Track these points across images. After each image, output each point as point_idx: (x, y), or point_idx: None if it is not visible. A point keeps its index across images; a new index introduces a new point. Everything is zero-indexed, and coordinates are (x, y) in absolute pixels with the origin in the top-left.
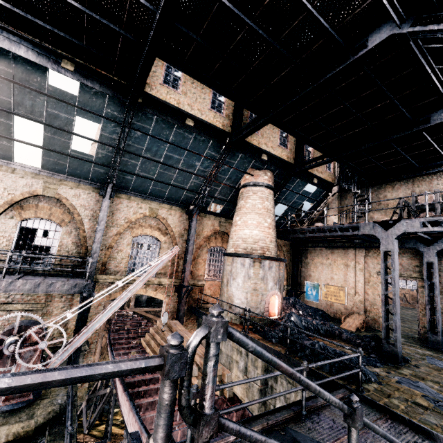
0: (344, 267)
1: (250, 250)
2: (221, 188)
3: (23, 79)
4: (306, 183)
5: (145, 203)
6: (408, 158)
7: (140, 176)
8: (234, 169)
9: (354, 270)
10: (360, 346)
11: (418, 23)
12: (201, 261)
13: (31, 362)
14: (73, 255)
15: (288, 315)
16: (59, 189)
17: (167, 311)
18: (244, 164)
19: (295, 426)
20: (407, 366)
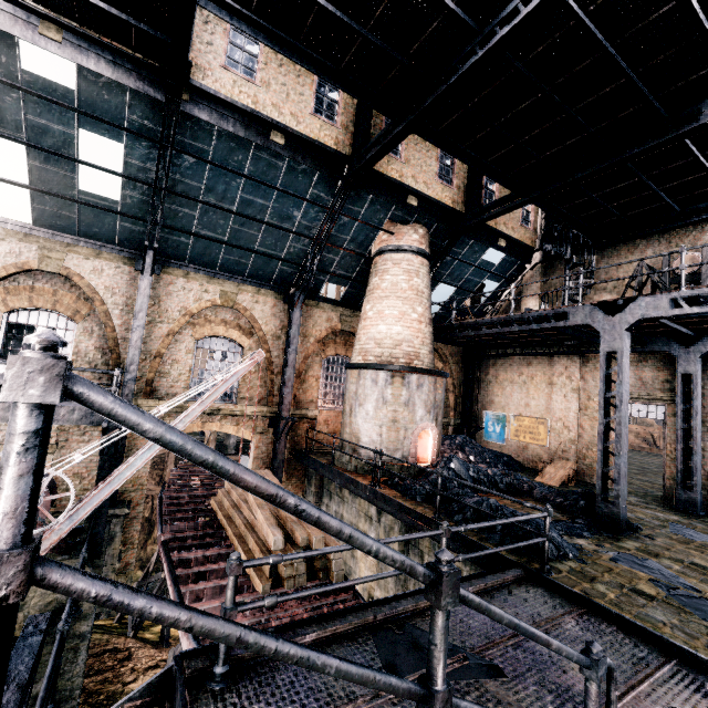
0: (547, 387)
1: (387, 358)
2: (341, 257)
3: None
4: (487, 247)
5: (213, 283)
6: (661, 195)
7: (202, 237)
8: (360, 224)
9: (563, 391)
10: (561, 507)
11: None
12: (311, 380)
13: None
14: (98, 368)
15: (447, 460)
16: (67, 260)
17: (256, 458)
18: (378, 214)
19: (423, 623)
20: (634, 537)
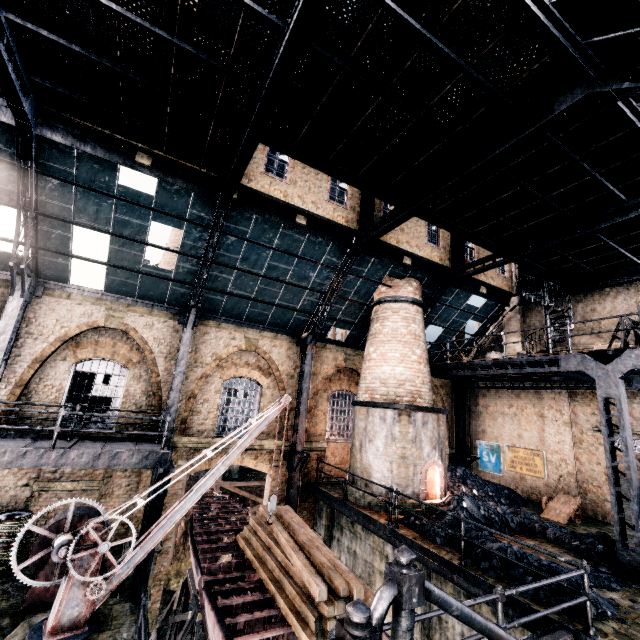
0: (538, 419)
1: (392, 396)
2: (346, 306)
3: (87, 180)
4: (470, 294)
5: (239, 331)
6: (626, 254)
7: (234, 295)
8: (364, 280)
9: (555, 423)
10: (578, 551)
11: (627, 78)
12: (319, 414)
13: (88, 573)
14: (143, 408)
15: (458, 498)
16: (127, 317)
17: (272, 490)
18: (378, 271)
19: None
20: None
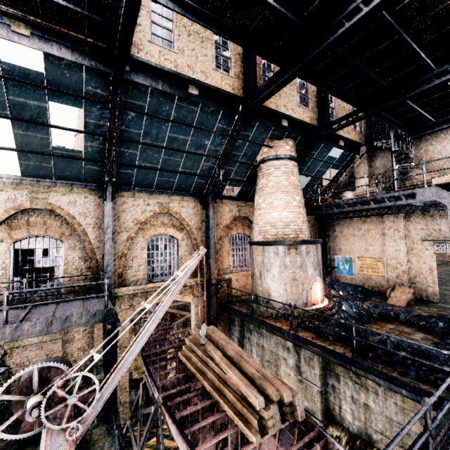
0: (380, 236)
1: (281, 235)
2: (237, 168)
3: None
4: (332, 148)
5: (152, 198)
6: None
7: (142, 168)
8: (250, 143)
9: (393, 238)
10: (425, 329)
11: None
12: (224, 253)
13: (63, 422)
14: (83, 271)
15: (338, 304)
16: (50, 198)
17: (197, 313)
18: (261, 135)
19: None
20: None
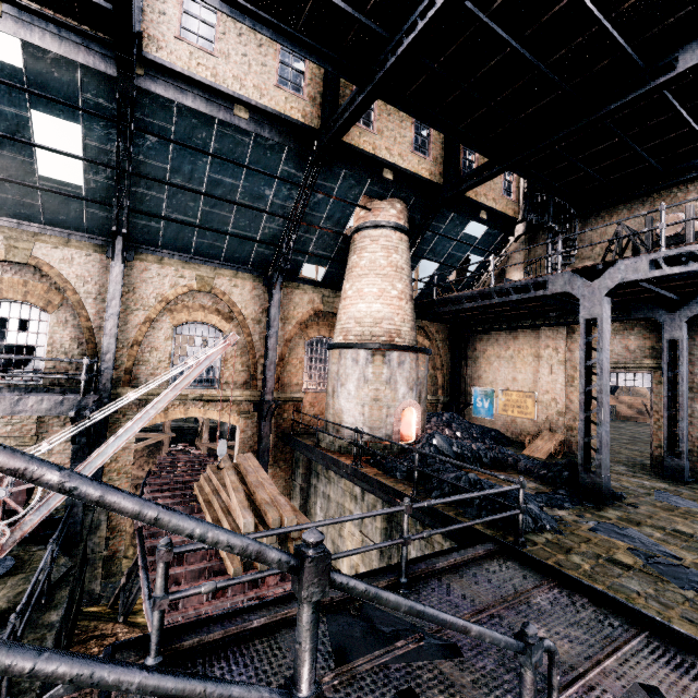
0: (534, 360)
1: (368, 336)
2: (318, 236)
3: None
4: (468, 221)
5: (189, 268)
6: (643, 155)
7: (172, 221)
8: (335, 201)
9: (550, 363)
10: (544, 479)
11: None
12: (295, 362)
13: None
14: (75, 358)
15: (429, 436)
16: (35, 249)
17: (242, 442)
18: (353, 189)
19: None
20: (617, 506)
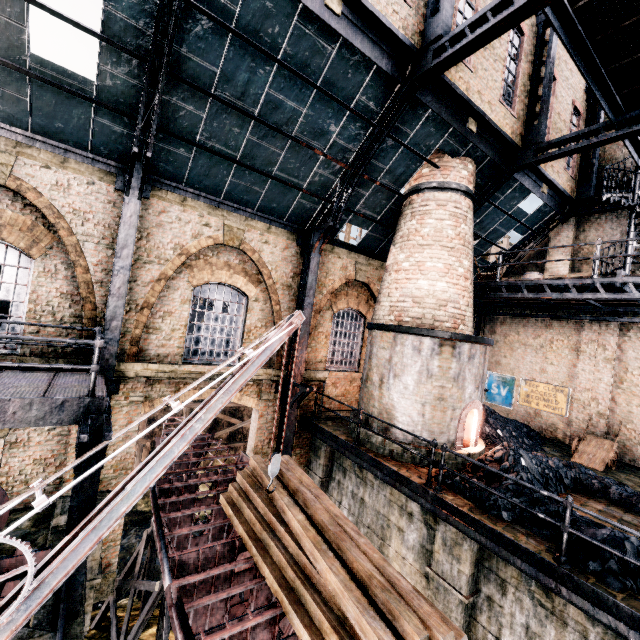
0: (570, 353)
1: (429, 320)
2: (371, 193)
3: None
4: (528, 194)
5: (215, 215)
6: None
7: (207, 150)
8: (405, 150)
9: (593, 359)
10: None
11: None
12: (320, 337)
13: None
14: (66, 320)
15: (515, 454)
16: (17, 166)
17: (260, 428)
18: (428, 139)
19: None
20: None
